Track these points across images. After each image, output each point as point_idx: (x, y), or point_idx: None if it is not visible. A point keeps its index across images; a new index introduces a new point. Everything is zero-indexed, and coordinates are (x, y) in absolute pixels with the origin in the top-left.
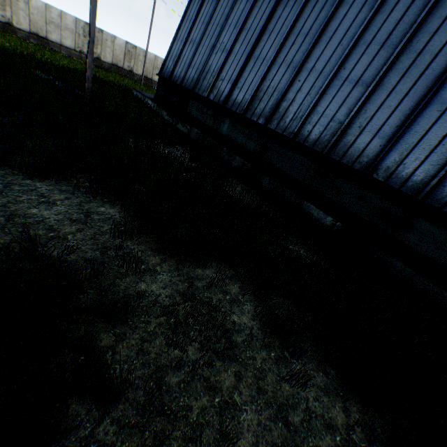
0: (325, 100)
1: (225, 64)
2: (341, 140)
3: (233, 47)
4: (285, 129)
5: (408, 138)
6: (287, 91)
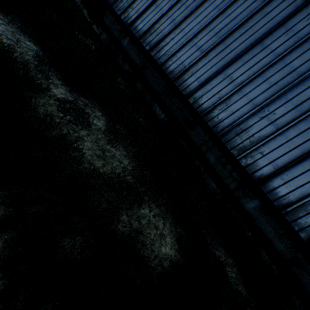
0: (182, 51)
1: None
2: (182, 76)
3: None
4: (158, 59)
5: (208, 86)
6: (167, 36)
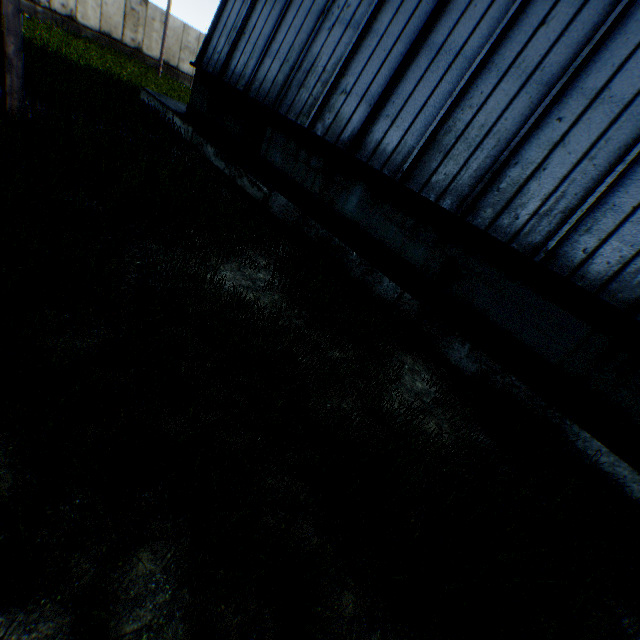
0: (638, 178)
1: (354, 56)
2: None
3: (374, 18)
4: (516, 234)
5: None
6: (523, 140)
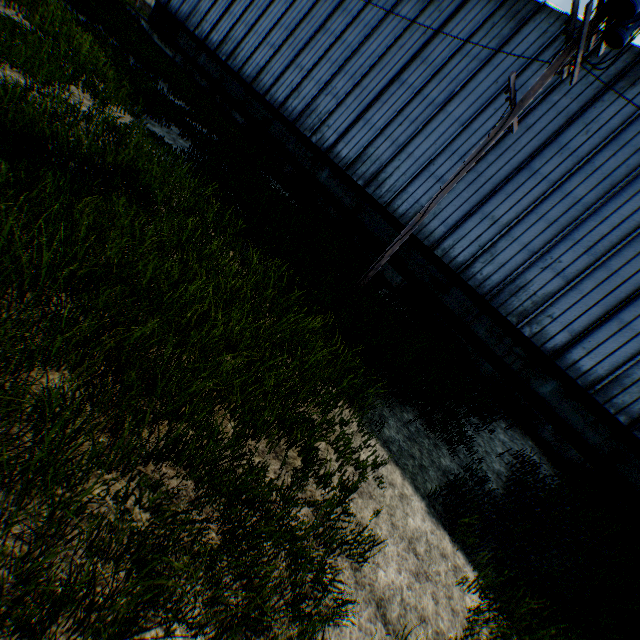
0: (257, 53)
1: (211, 11)
2: (258, 78)
3: None
4: (235, 67)
5: (282, 81)
6: (242, 43)
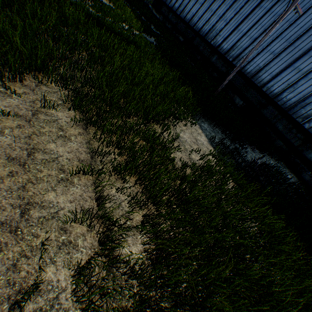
0: (193, 8)
1: None
2: (192, 19)
3: None
4: (183, 17)
5: (202, 19)
6: (187, 5)
